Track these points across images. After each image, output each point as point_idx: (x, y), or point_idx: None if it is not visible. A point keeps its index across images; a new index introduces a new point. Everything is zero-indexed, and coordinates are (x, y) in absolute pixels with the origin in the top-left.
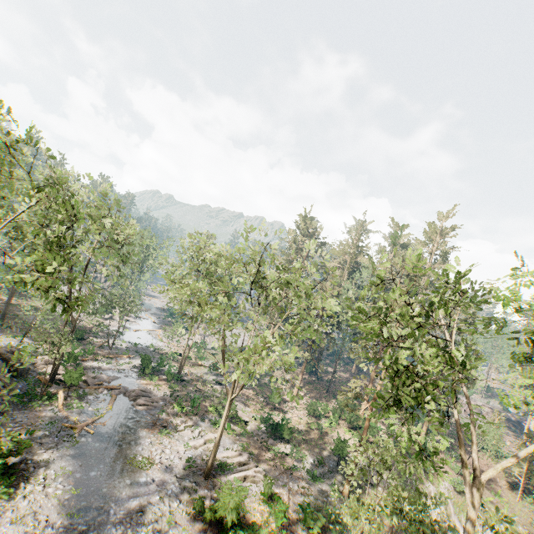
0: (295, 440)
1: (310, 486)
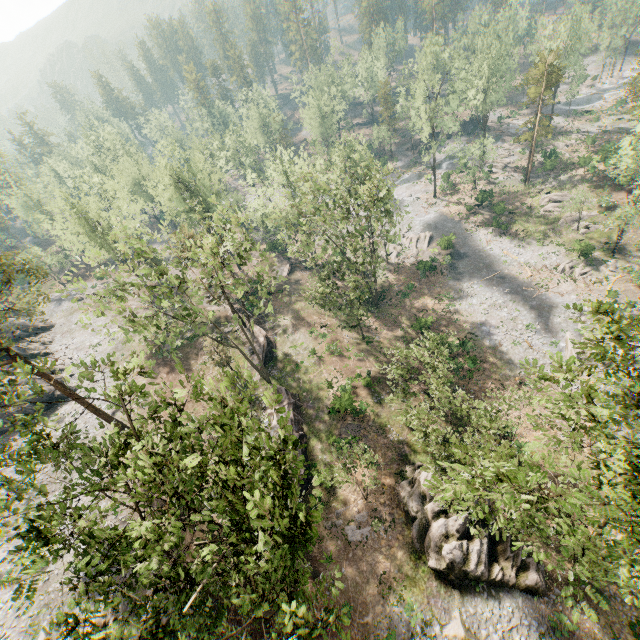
0: (558, 166)
1: (517, 177)
